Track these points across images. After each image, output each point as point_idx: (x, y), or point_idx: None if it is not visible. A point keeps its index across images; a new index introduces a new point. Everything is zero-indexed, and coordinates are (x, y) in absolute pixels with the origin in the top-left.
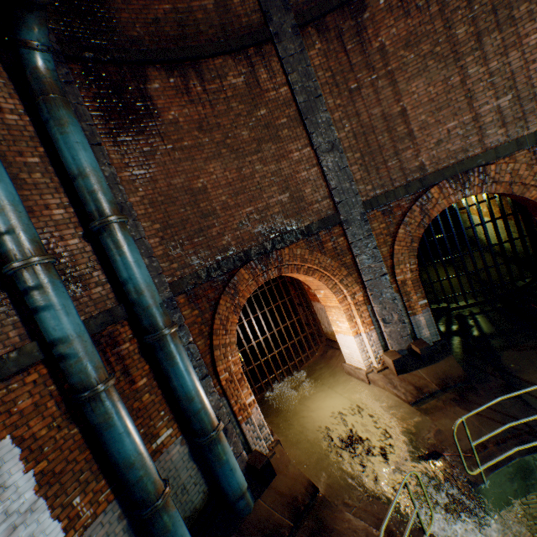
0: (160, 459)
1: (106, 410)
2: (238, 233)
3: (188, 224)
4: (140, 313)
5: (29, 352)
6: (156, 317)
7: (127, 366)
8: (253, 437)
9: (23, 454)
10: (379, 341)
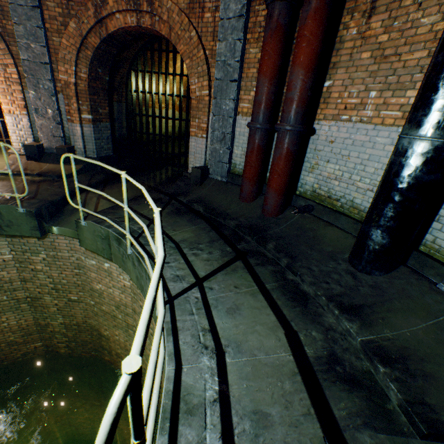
0: None
1: None
2: None
3: None
4: None
5: None
6: None
7: None
8: None
9: None
10: (31, 130)
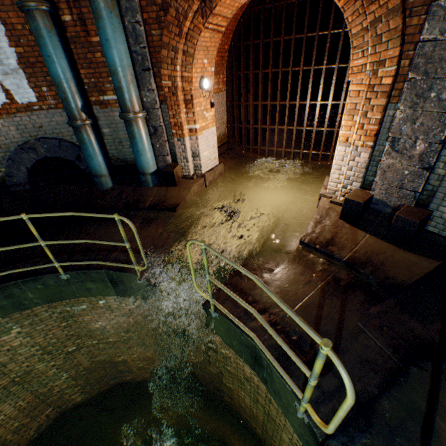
0: (105, 111)
1: (36, 30)
2: None
3: None
4: None
5: None
6: None
7: (84, 15)
8: (181, 155)
9: (8, 34)
10: (365, 170)
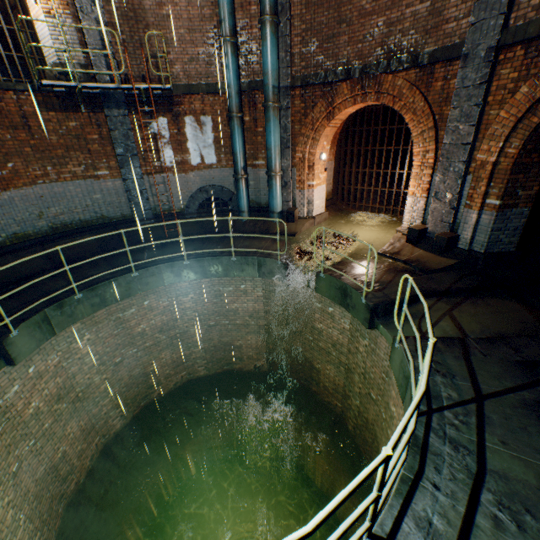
0: (254, 170)
1: (233, 126)
2: (360, 47)
3: (325, 29)
4: (263, 88)
5: (222, 87)
6: (267, 93)
7: (256, 117)
8: (300, 202)
9: (213, 126)
10: (423, 212)
